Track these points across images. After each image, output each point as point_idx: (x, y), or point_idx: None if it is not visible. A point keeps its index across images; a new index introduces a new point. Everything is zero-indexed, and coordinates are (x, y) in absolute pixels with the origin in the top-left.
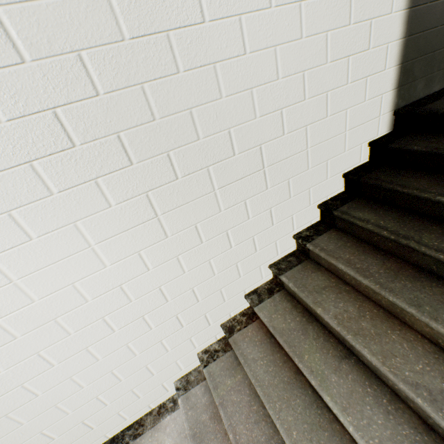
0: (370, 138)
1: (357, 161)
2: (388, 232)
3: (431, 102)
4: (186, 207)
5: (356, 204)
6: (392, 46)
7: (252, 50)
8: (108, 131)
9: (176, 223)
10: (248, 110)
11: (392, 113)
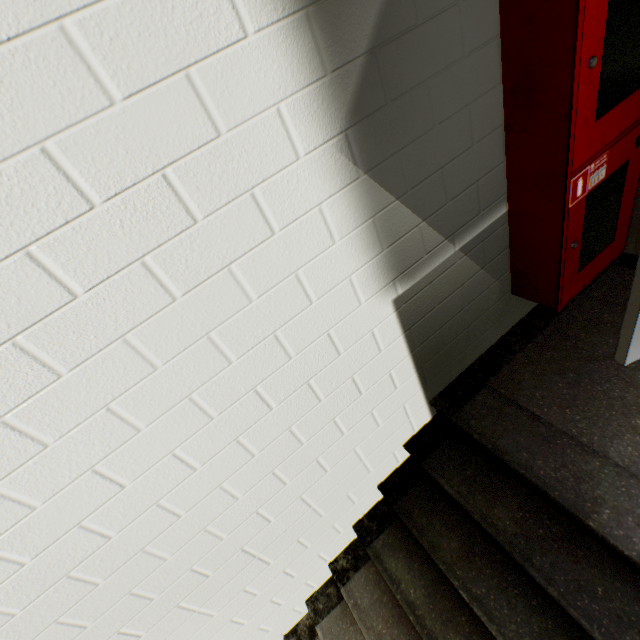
0: (404, 440)
1: (394, 464)
2: (415, 617)
3: (473, 392)
4: None
5: (394, 535)
6: (397, 368)
7: (189, 508)
8: None
9: None
10: (209, 541)
11: (428, 404)
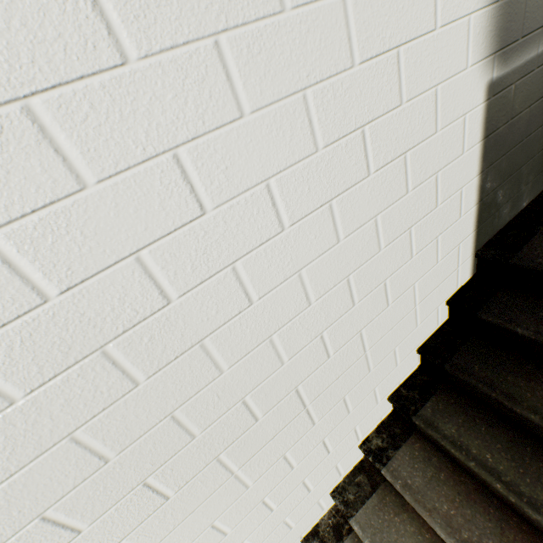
0: (447, 295)
1: (434, 326)
2: (503, 485)
3: (525, 239)
4: (192, 516)
5: (444, 402)
6: (467, 188)
7: (263, 293)
8: (19, 523)
9: (179, 542)
10: (270, 362)
11: (473, 255)
